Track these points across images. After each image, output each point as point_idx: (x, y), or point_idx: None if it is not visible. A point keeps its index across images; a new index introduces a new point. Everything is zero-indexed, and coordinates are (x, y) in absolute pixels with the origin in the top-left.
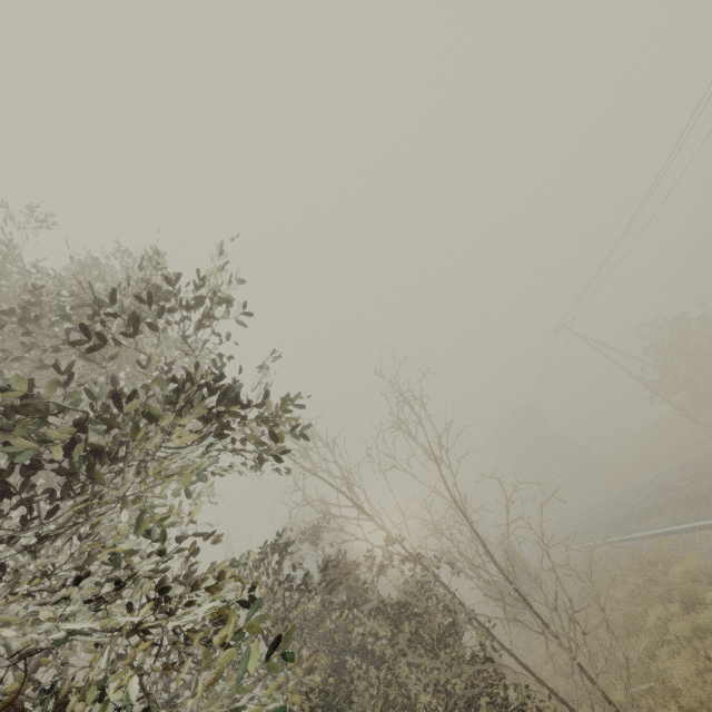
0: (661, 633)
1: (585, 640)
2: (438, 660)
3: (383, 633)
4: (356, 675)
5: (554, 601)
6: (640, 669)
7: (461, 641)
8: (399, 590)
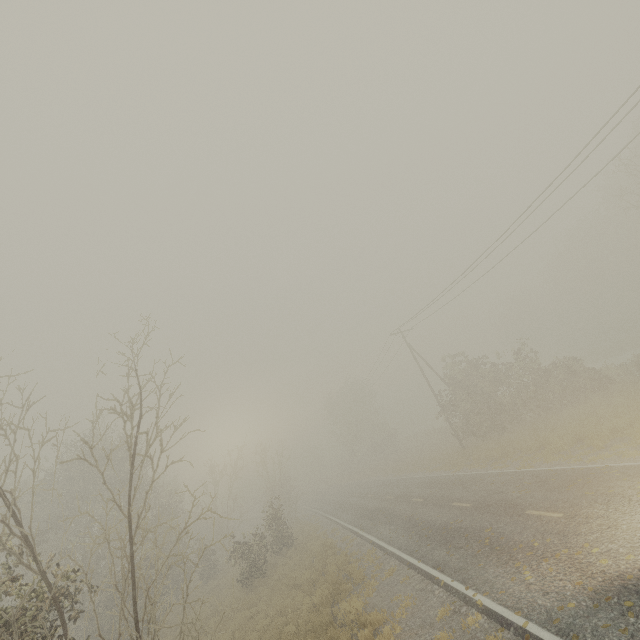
0: None
1: None
2: None
3: None
4: None
5: None
6: None
7: None
8: None
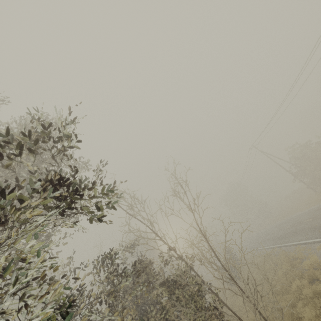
0: (298, 294)
1: (262, 300)
2: (191, 309)
3: (164, 296)
4: (152, 315)
5: (247, 280)
6: (288, 312)
7: (202, 299)
8: (173, 274)
